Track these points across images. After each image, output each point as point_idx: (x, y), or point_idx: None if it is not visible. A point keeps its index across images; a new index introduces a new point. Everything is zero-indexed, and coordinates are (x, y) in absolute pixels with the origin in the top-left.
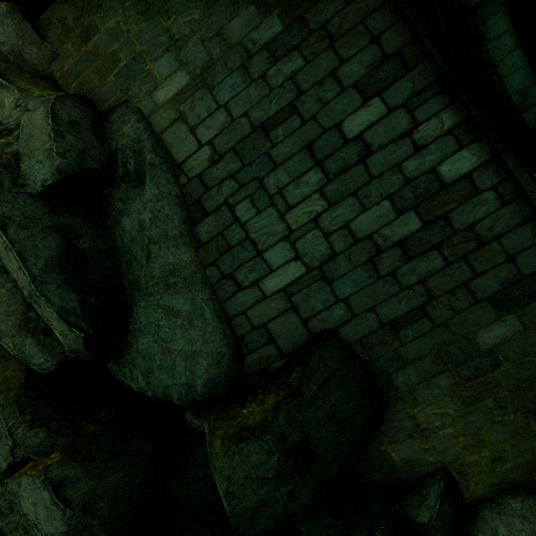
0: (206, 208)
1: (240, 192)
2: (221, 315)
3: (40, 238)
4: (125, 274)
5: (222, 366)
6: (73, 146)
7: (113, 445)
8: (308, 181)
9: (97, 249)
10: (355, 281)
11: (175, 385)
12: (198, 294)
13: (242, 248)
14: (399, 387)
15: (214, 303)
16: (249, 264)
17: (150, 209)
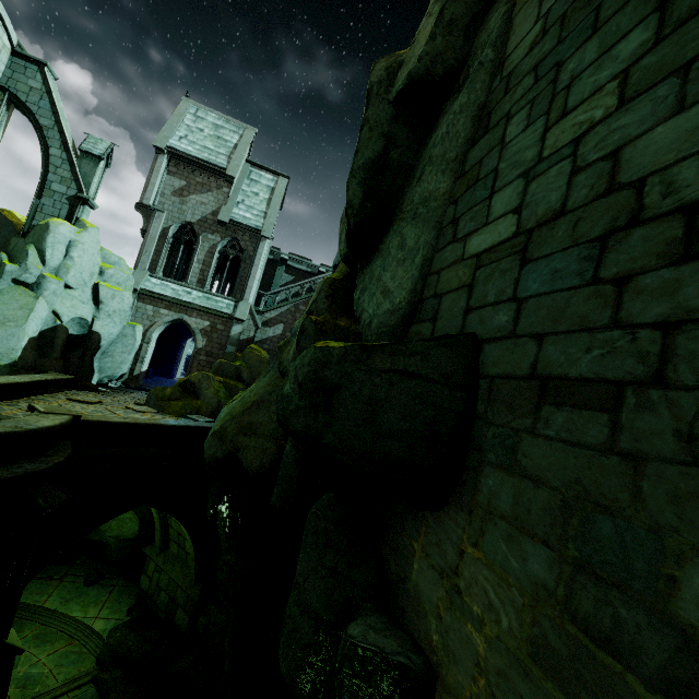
0: (490, 124)
1: (529, 93)
2: (426, 265)
3: (373, 141)
4: (404, 195)
5: (394, 318)
6: (435, 49)
7: (336, 340)
8: (620, 52)
9: (400, 163)
10: (553, 274)
11: (366, 312)
12: (426, 233)
13: (484, 184)
14: (480, 493)
15: (430, 250)
16: (476, 208)
17: (448, 123)
